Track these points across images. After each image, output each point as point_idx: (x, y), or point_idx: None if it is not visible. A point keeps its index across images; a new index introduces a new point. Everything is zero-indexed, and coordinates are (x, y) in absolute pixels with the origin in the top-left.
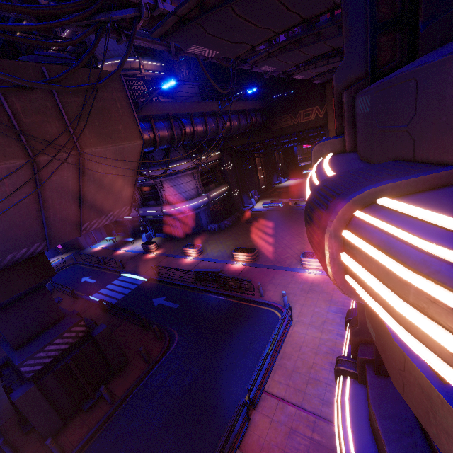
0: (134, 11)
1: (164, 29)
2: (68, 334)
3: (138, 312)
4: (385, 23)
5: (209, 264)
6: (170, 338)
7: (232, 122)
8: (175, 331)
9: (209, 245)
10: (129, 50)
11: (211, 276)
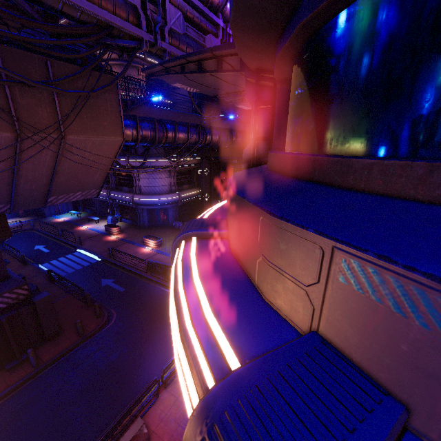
0: (136, 44)
1: (153, 70)
2: (9, 294)
3: (84, 288)
4: (260, 137)
5: (164, 257)
6: (108, 318)
7: (213, 136)
8: (115, 312)
9: (169, 241)
10: (126, 70)
11: (162, 268)
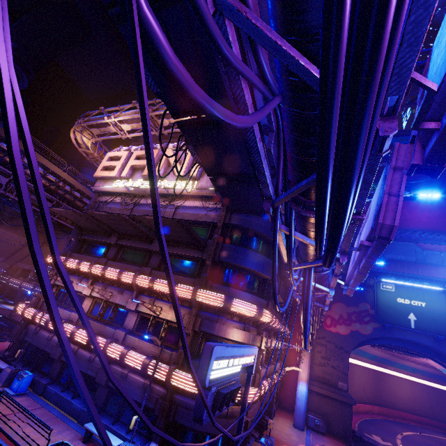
0: None
1: None
2: None
3: None
4: None
5: None
6: None
7: None
8: None
9: None
10: None
11: None
